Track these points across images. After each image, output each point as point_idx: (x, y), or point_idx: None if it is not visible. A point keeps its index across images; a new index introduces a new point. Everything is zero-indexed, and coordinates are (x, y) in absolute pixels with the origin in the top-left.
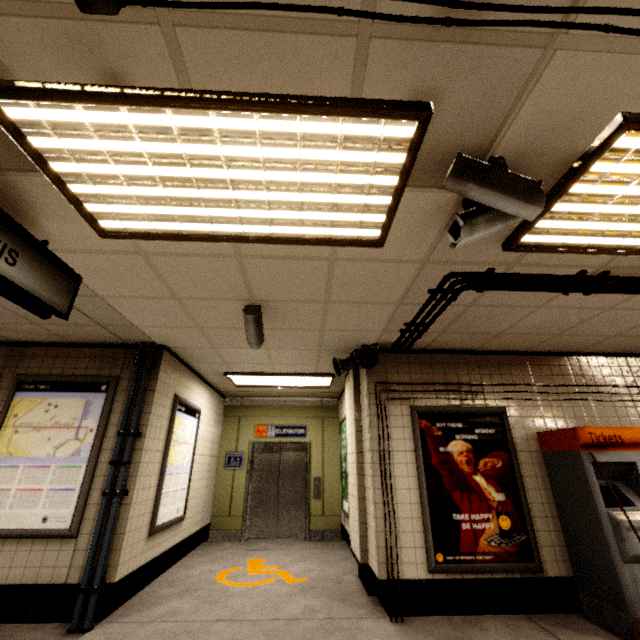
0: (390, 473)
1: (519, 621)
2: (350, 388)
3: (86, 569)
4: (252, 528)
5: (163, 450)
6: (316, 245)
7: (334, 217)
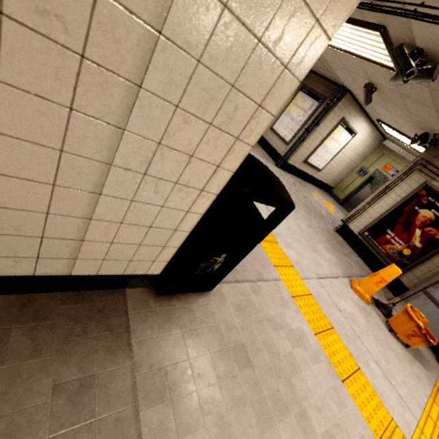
0: (381, 197)
1: (369, 271)
2: None
3: (284, 154)
4: (347, 204)
5: (324, 137)
6: (375, 65)
7: (376, 55)
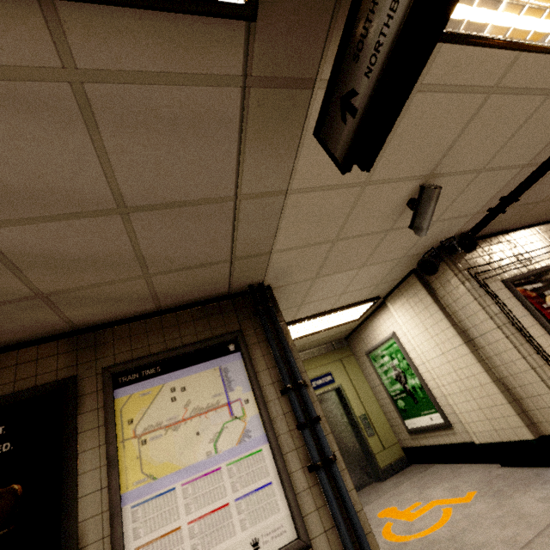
0: (531, 336)
1: None
2: (414, 297)
3: None
4: None
5: None
6: None
7: None
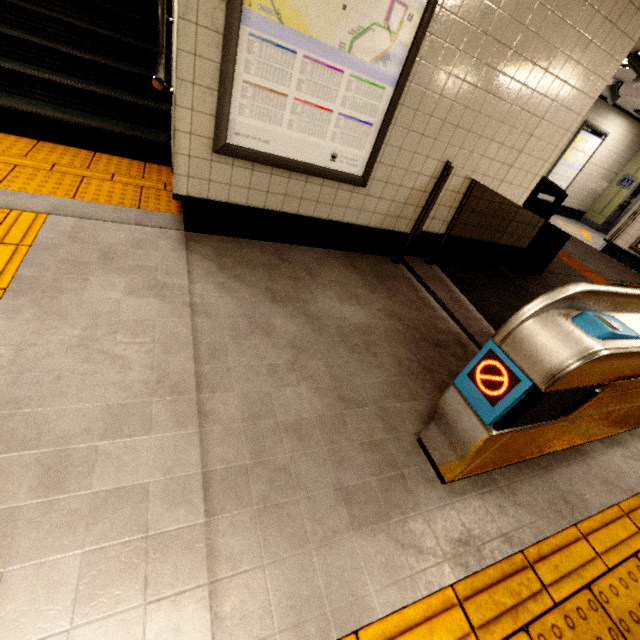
0: None
1: None
2: None
3: None
4: (609, 230)
5: (562, 150)
6: None
7: None
